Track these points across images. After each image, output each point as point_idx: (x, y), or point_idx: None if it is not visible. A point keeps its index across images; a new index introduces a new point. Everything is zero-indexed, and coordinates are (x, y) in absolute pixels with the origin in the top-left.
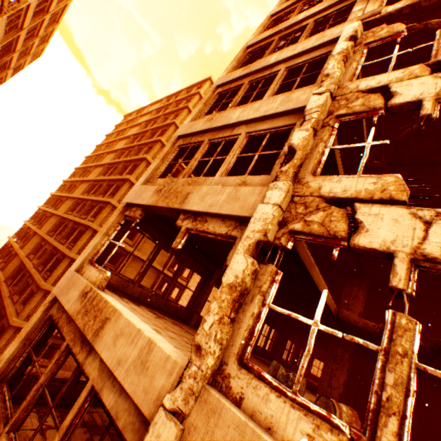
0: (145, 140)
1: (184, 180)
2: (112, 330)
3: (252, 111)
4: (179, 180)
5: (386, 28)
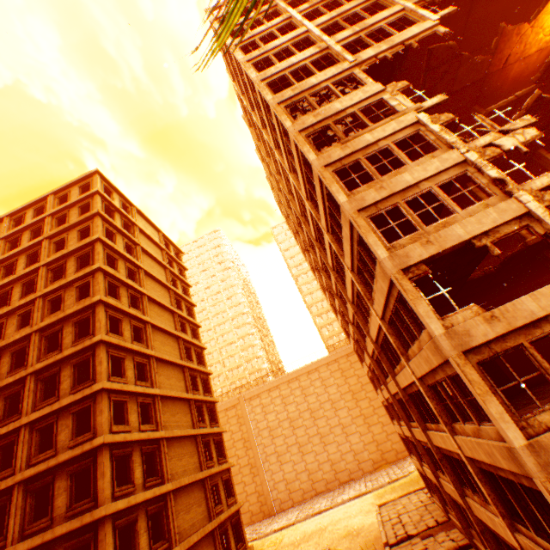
0: (57, 282)
1: (431, 228)
2: (547, 298)
3: (421, 172)
4: (426, 230)
5: (442, 116)
